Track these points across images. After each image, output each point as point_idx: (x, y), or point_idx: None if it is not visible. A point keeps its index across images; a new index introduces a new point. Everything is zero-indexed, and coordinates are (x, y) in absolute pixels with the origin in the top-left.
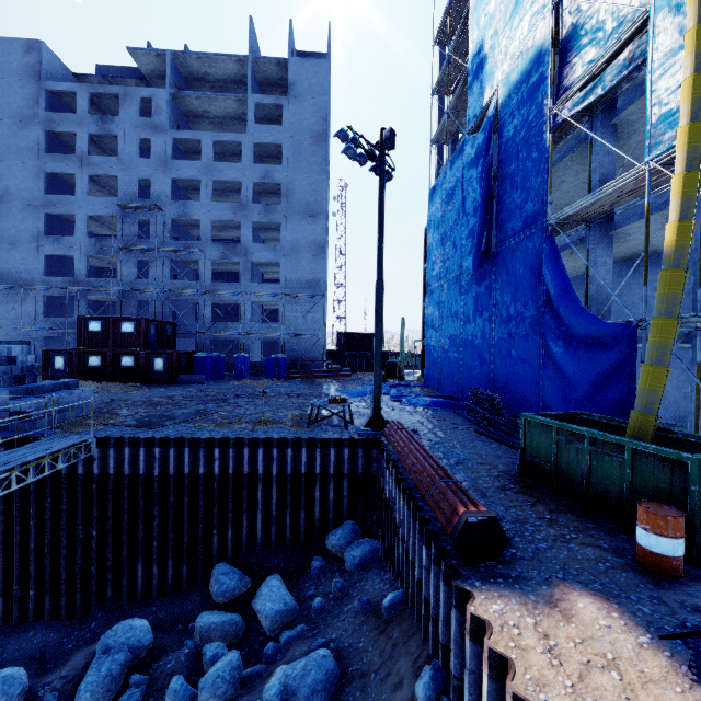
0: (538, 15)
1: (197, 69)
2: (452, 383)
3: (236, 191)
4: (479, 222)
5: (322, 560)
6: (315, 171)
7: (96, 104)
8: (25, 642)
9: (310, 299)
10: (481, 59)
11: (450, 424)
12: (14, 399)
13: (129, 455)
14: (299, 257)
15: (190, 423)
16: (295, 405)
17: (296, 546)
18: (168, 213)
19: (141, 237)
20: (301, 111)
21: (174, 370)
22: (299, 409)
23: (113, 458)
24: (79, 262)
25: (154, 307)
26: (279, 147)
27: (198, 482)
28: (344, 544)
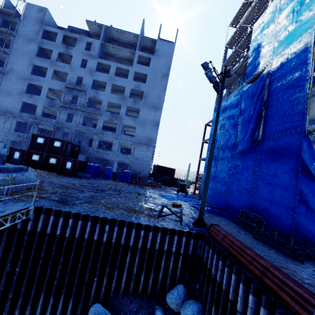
0: (304, 31)
1: (115, 36)
2: (220, 202)
3: (121, 91)
4: (252, 124)
5: (162, 310)
6: (160, 89)
7: (65, 41)
8: None
9: (147, 146)
10: (259, 51)
11: (234, 228)
12: None
13: (52, 220)
14: (146, 126)
15: (89, 204)
16: (142, 201)
17: (144, 295)
18: (88, 94)
19: (72, 103)
20: (159, 62)
21: (76, 169)
22: (146, 203)
23: (42, 221)
24: (39, 108)
25: (71, 136)
26: (145, 76)
27: (92, 245)
28: (179, 303)
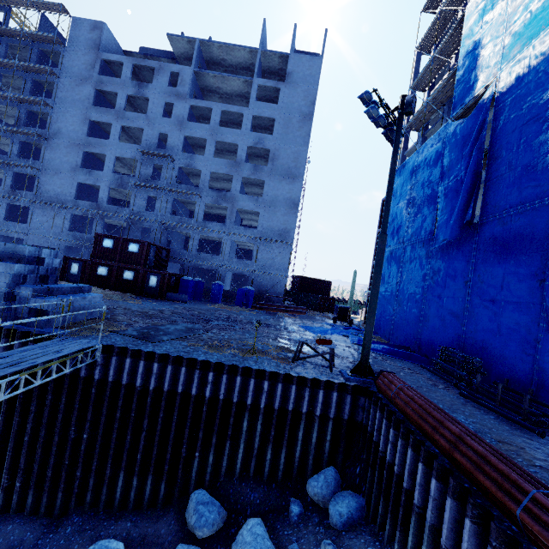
0: None
1: (217, 55)
2: (408, 336)
3: (231, 151)
4: (463, 195)
5: (301, 505)
6: (299, 143)
7: (136, 74)
8: (3, 536)
9: (280, 245)
10: (476, 56)
11: (426, 379)
12: (36, 296)
13: (129, 365)
14: (276, 210)
15: (184, 341)
16: (270, 336)
17: (272, 482)
18: (177, 161)
19: (153, 178)
20: (294, 94)
21: (165, 288)
22: (275, 340)
23: (114, 366)
24: (103, 191)
25: (155, 234)
26: (272, 121)
27: (189, 402)
28: (327, 495)
